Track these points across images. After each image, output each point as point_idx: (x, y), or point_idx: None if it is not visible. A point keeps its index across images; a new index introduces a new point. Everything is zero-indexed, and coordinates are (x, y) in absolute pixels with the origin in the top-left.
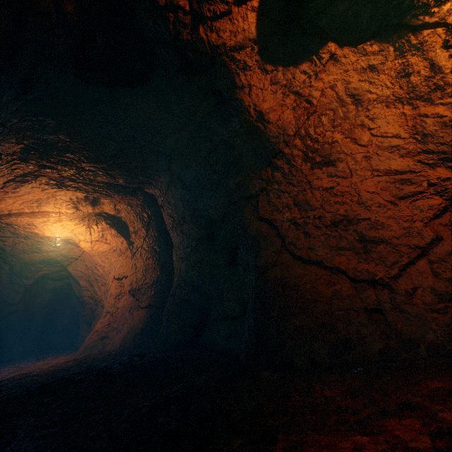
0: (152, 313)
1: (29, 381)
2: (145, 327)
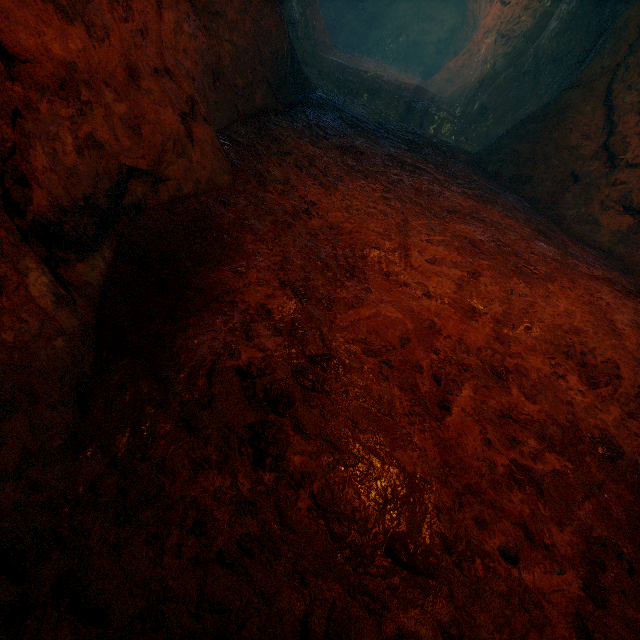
0: (490, 78)
1: (379, 83)
2: (474, 90)
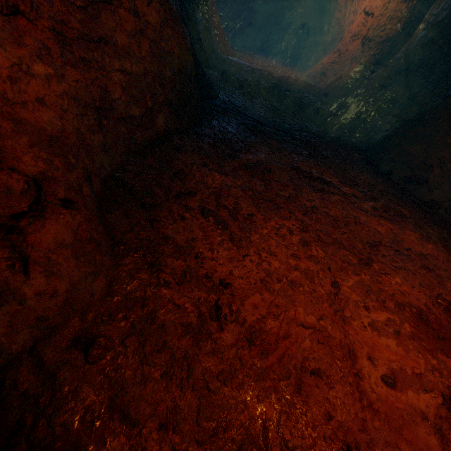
0: (361, 74)
1: (270, 79)
2: (348, 84)
